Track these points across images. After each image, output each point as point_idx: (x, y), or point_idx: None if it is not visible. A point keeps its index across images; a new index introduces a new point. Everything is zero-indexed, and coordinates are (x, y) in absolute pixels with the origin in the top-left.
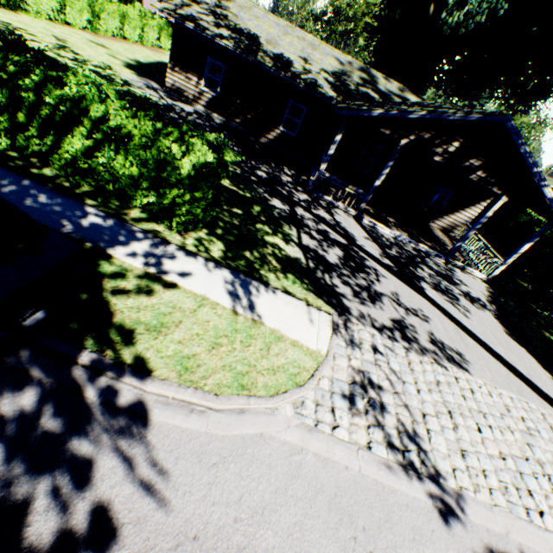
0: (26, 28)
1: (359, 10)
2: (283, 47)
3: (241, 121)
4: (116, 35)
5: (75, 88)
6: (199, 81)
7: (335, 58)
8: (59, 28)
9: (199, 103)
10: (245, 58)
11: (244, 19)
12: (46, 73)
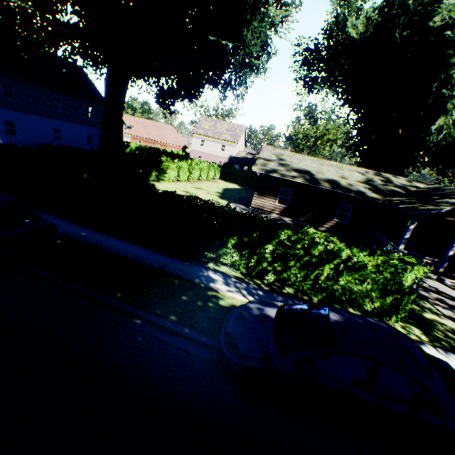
0: (172, 190)
1: (321, 133)
2: (326, 173)
3: (304, 219)
4: (196, 179)
5: (332, 244)
6: (274, 200)
7: (356, 171)
8: (177, 184)
9: (273, 212)
10: (306, 184)
11: (296, 162)
12: (312, 239)
